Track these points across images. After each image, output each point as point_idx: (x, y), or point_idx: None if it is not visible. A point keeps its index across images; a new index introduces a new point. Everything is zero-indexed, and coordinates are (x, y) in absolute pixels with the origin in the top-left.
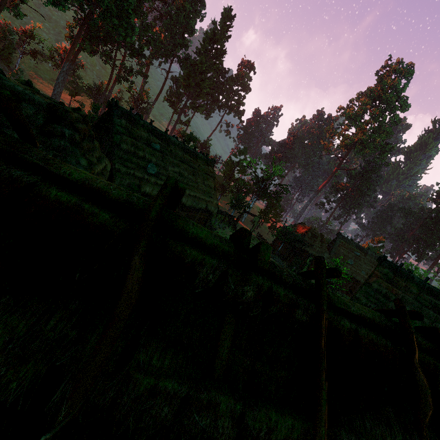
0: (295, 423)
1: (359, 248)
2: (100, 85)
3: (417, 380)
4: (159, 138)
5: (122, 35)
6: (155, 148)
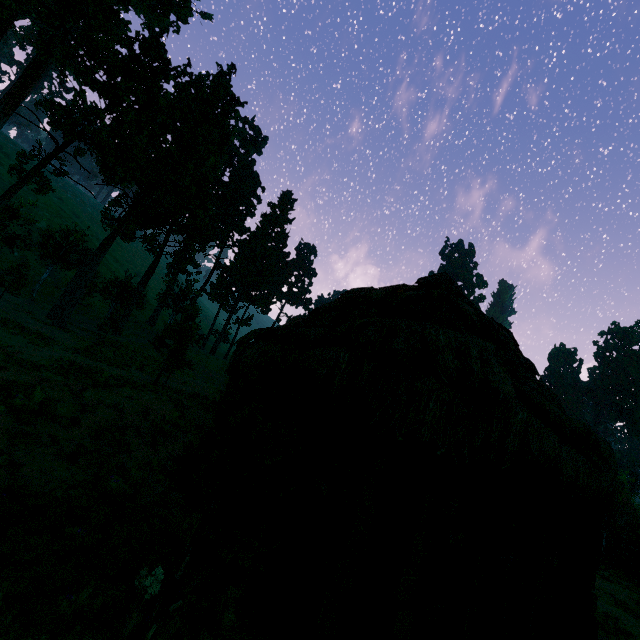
0: None
1: None
2: (126, 279)
3: None
4: None
5: (199, 217)
6: None
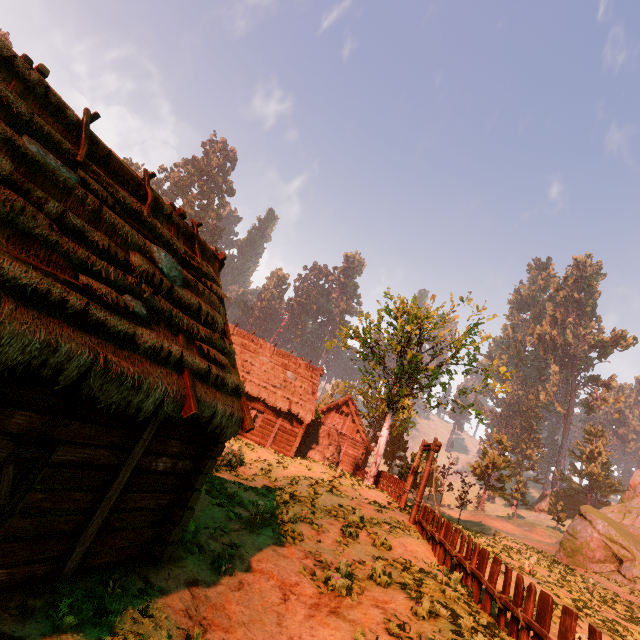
0: (67, 142)
1: None
2: None
3: (148, 191)
4: None
5: None
6: None
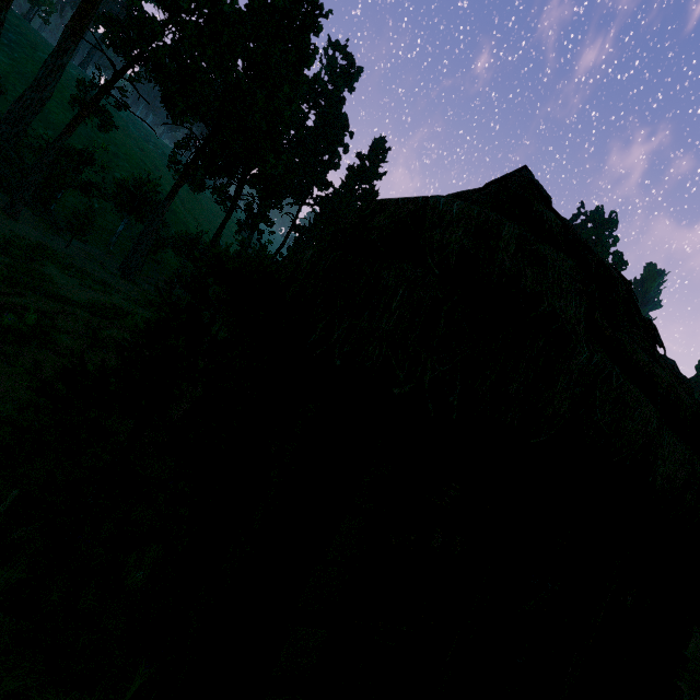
0: None
1: None
2: (197, 236)
3: None
4: None
5: (269, 162)
6: None
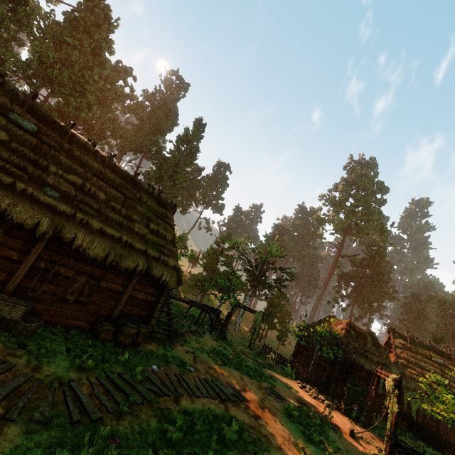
0: None
1: (436, 351)
2: None
3: None
4: (44, 123)
5: (72, 105)
6: (19, 122)
